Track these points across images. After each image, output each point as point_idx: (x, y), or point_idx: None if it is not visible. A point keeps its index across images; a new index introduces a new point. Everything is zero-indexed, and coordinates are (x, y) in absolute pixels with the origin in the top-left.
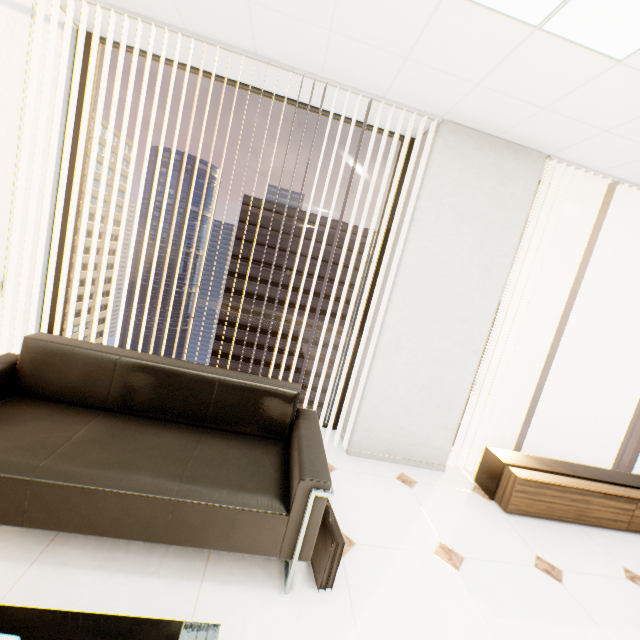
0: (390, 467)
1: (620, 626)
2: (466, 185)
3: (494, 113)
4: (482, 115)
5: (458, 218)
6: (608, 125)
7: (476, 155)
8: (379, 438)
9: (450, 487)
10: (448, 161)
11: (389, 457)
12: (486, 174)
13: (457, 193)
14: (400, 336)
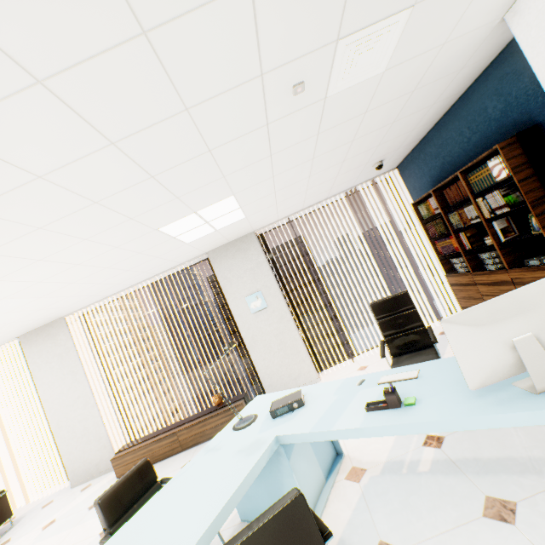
0: (88, 483)
1: (88, 520)
2: (42, 350)
3: (16, 333)
4: (17, 334)
5: (48, 363)
6: (35, 320)
7: (38, 337)
8: (80, 471)
9: (108, 478)
10: (30, 347)
11: (90, 477)
12: (47, 340)
13: (41, 355)
14: (58, 422)
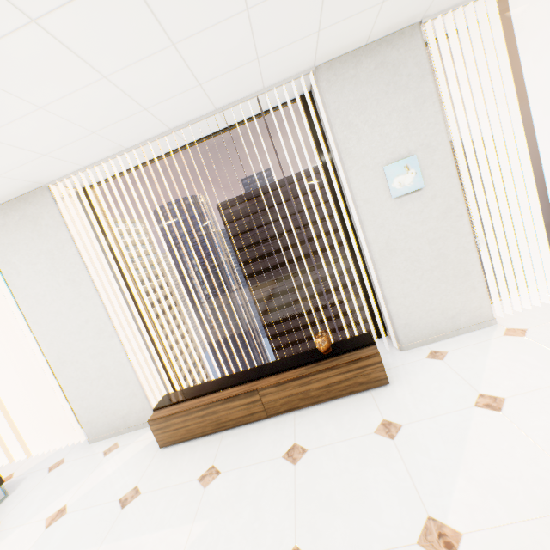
0: (112, 441)
1: (122, 537)
2: (18, 242)
3: None
4: None
5: (30, 264)
6: None
7: (8, 220)
8: (100, 424)
9: (143, 440)
10: None
11: (115, 432)
12: (23, 226)
13: (17, 250)
14: (59, 355)
